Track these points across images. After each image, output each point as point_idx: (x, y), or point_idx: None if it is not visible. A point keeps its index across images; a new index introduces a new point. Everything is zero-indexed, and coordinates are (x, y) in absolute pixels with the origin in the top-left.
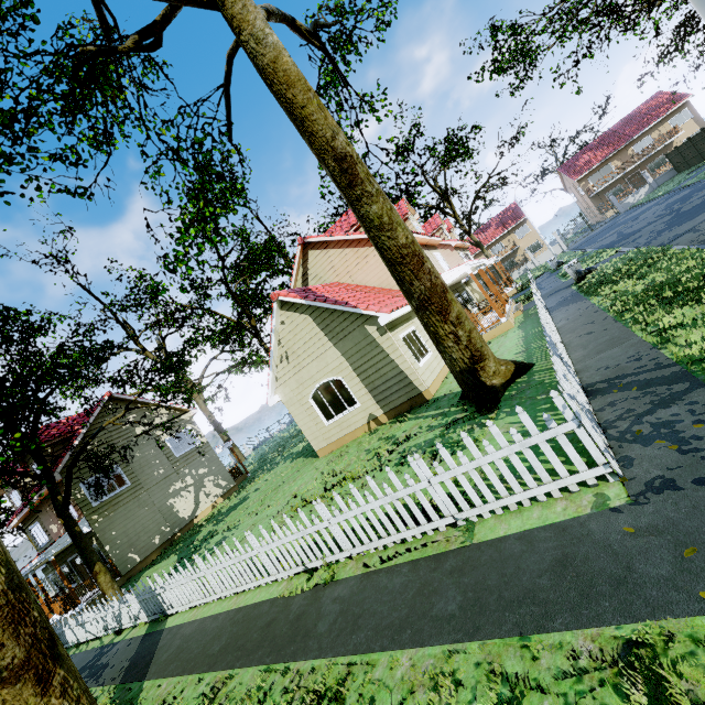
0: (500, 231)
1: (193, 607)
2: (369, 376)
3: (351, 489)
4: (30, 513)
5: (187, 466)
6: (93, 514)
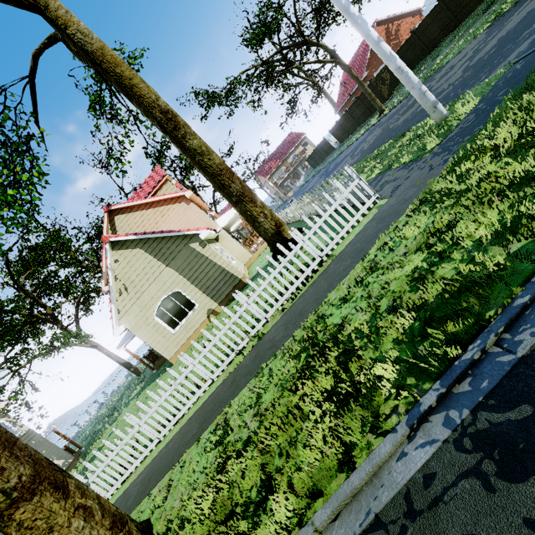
0: None
1: (127, 479)
2: (201, 280)
3: (258, 270)
4: None
5: None
6: None
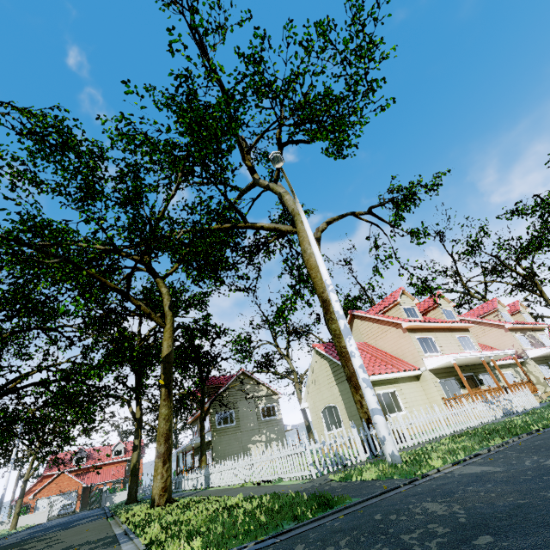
0: None
1: (217, 487)
2: (351, 411)
3: (260, 449)
4: (196, 419)
5: (266, 428)
6: (215, 432)
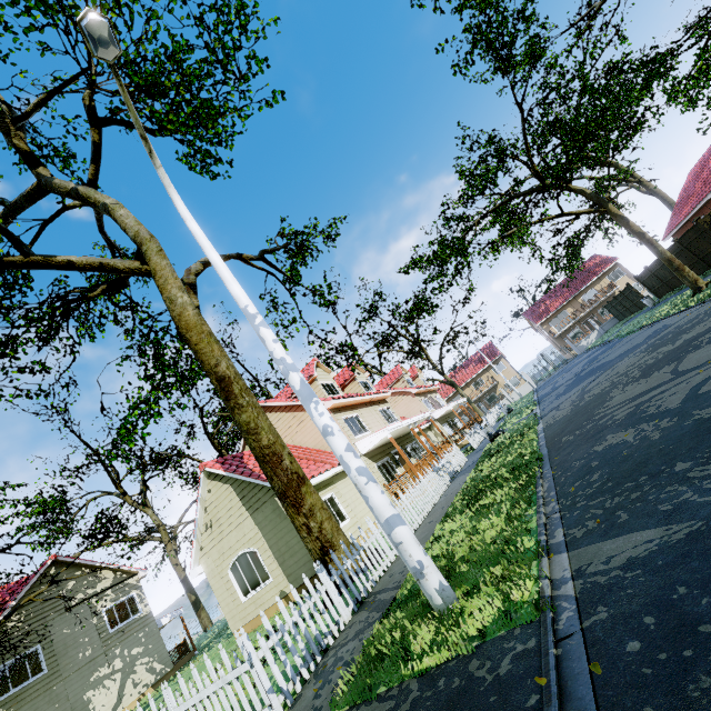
0: (478, 368)
1: None
2: (280, 548)
3: None
4: None
5: (120, 644)
6: None
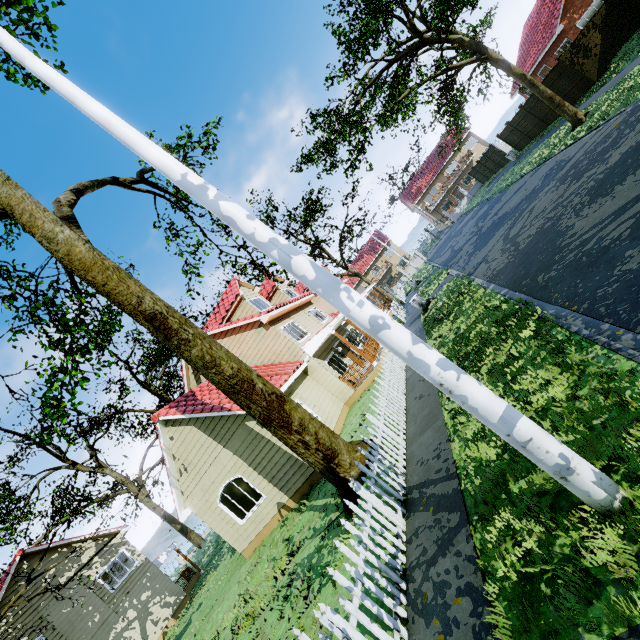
0: (373, 256)
1: None
2: (264, 467)
3: None
4: None
5: (127, 598)
6: None
